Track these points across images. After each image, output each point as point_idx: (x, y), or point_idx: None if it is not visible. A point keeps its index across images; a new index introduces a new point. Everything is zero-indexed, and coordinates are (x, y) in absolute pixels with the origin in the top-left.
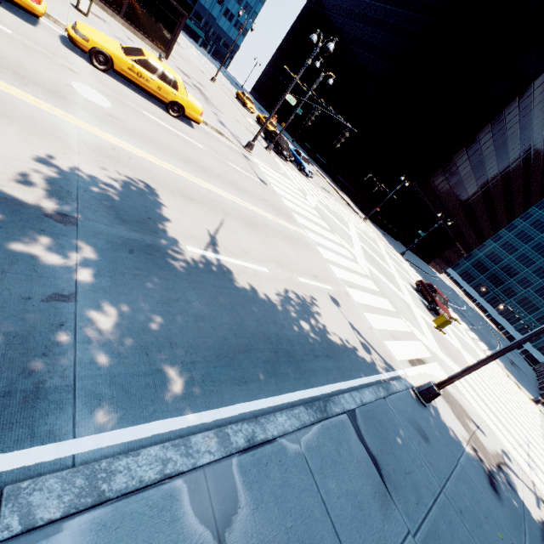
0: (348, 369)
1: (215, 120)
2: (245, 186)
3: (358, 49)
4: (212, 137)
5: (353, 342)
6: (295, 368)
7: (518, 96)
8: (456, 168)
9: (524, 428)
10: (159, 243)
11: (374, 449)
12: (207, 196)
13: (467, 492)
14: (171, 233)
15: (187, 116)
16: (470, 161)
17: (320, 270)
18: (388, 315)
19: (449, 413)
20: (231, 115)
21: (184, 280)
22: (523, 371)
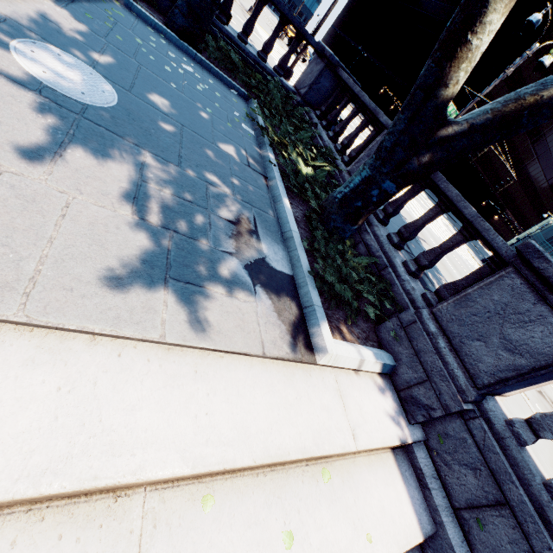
0: None
1: None
2: None
3: None
4: None
5: None
6: None
7: None
8: None
9: None
10: None
11: None
12: None
13: None
14: None
15: None
16: None
17: (255, 40)
18: None
19: None
20: None
21: None
22: None
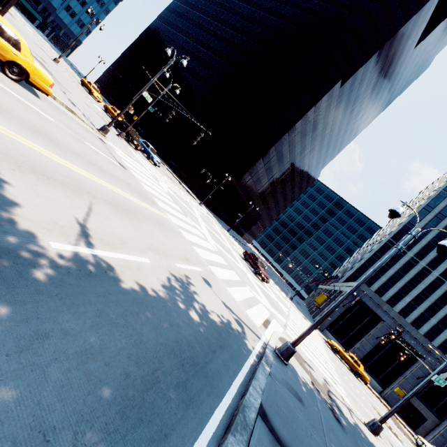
0: (237, 354)
1: (64, 97)
2: (107, 168)
3: (189, 75)
4: (63, 113)
5: (230, 321)
6: (204, 378)
7: (288, 132)
8: (257, 171)
9: (321, 352)
10: (3, 241)
11: (287, 443)
12: (68, 176)
13: (334, 438)
14: (23, 224)
15: (32, 83)
16: (265, 167)
17: (189, 253)
18: (239, 285)
19: (296, 363)
20: (80, 97)
21: (52, 296)
22: (303, 307)
